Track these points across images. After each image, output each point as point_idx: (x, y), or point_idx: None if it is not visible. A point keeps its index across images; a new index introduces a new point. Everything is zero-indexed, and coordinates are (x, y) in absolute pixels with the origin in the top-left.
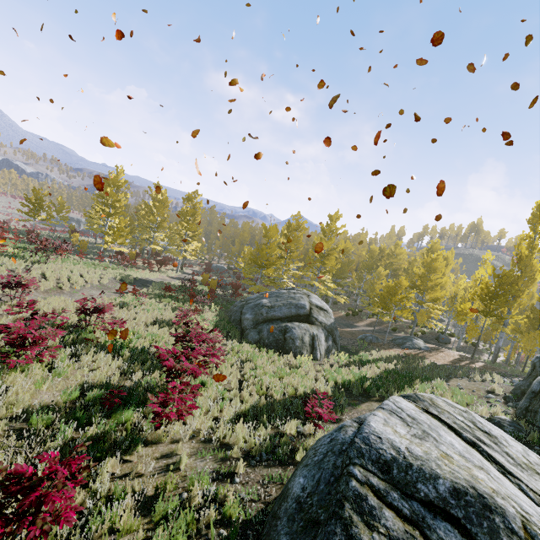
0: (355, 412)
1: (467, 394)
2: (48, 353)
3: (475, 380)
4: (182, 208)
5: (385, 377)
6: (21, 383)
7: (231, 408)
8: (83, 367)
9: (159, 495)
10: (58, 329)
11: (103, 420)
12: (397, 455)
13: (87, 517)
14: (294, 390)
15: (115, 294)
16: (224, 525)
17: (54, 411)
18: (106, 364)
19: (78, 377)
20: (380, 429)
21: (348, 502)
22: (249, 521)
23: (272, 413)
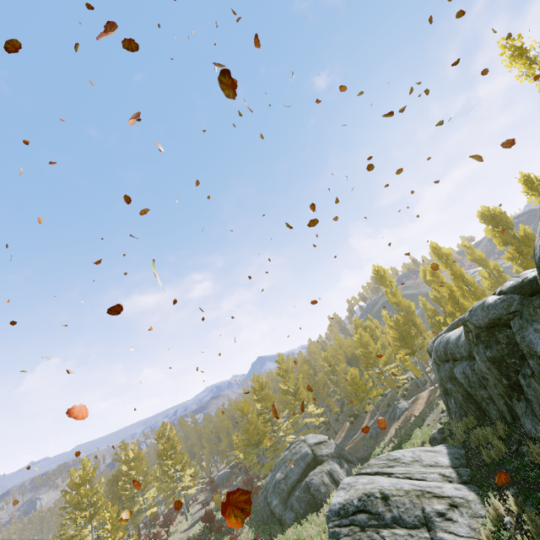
0: None
1: (426, 428)
2: None
3: (436, 408)
4: (159, 449)
5: None
6: None
7: None
8: None
9: None
10: None
11: None
12: (340, 505)
13: None
14: None
15: None
16: None
17: None
18: None
19: None
20: (335, 501)
21: (330, 538)
22: None
23: None
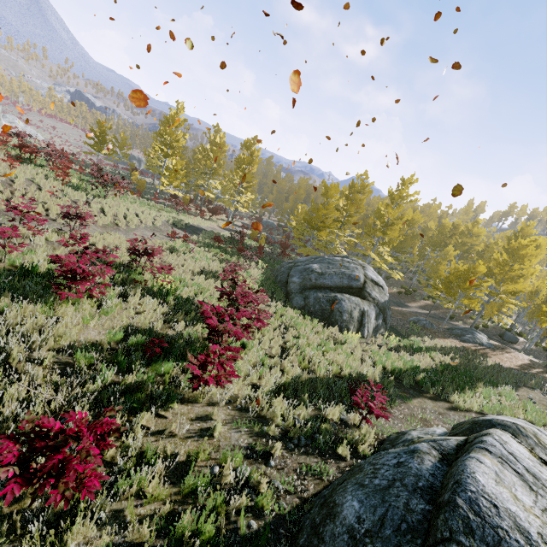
0: (405, 407)
1: (544, 413)
2: (99, 289)
3: None
4: (239, 155)
5: (439, 371)
6: (70, 316)
7: (271, 379)
8: (130, 309)
9: (190, 463)
10: (108, 267)
11: (142, 369)
12: (528, 546)
13: (117, 473)
14: (338, 369)
15: (166, 237)
16: (255, 515)
17: (98, 350)
18: (151, 309)
19: (123, 318)
20: (492, 488)
21: None
22: (282, 517)
23: (314, 390)
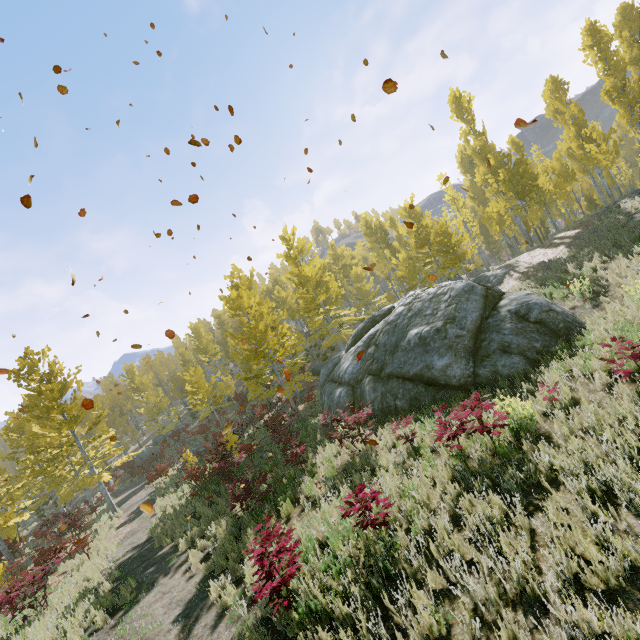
0: None
1: None
2: None
3: None
4: (28, 395)
5: None
6: None
7: None
8: None
9: None
10: None
11: None
12: None
13: None
14: None
15: None
16: None
17: None
18: None
19: None
20: None
21: None
22: None
23: None
